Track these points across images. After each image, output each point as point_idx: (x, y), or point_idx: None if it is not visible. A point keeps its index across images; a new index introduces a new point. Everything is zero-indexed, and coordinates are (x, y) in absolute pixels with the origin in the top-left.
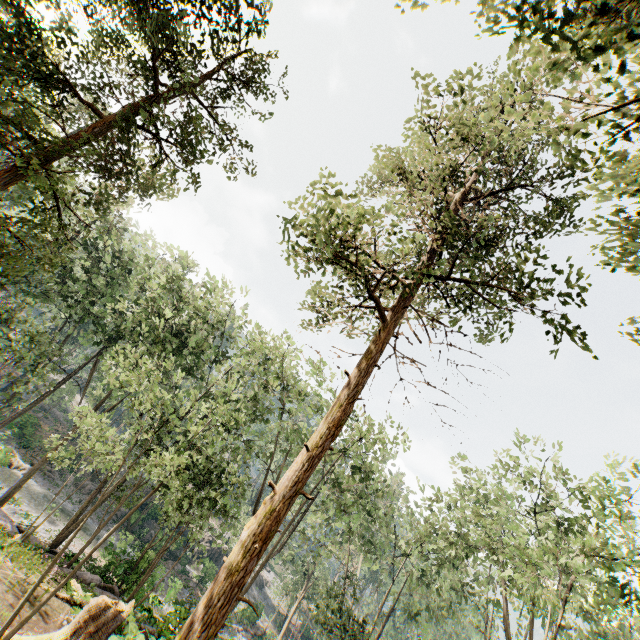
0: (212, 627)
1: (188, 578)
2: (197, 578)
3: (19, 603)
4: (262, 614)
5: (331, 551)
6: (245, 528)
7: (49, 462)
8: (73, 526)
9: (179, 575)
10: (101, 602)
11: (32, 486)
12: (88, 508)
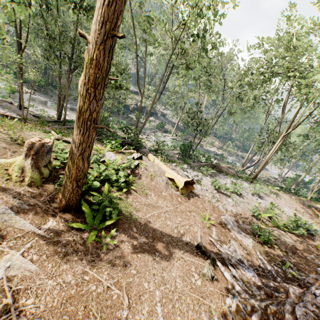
0: (83, 144)
1: (131, 119)
2: (135, 118)
3: (10, 146)
4: (166, 125)
5: (189, 95)
6: (79, 82)
7: (42, 87)
8: (59, 110)
9: (126, 119)
10: (28, 142)
11: (39, 99)
12: (73, 102)
